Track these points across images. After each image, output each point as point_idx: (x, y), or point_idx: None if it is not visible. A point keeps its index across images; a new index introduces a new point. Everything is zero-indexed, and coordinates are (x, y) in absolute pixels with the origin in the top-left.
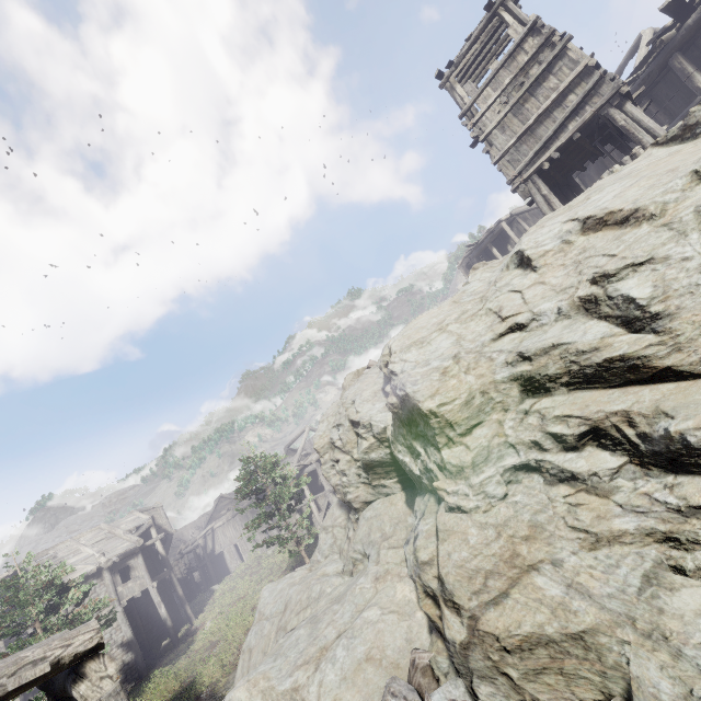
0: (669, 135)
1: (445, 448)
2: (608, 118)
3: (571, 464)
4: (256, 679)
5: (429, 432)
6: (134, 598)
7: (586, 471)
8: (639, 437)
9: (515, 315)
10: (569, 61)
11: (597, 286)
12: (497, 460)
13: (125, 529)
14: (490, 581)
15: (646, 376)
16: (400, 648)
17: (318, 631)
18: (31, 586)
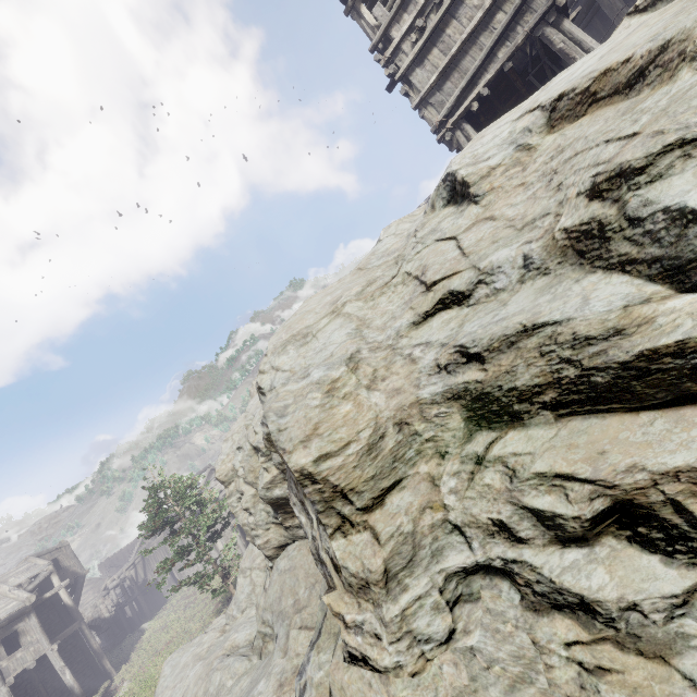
0: None
1: (337, 536)
2: (542, 45)
3: (578, 580)
4: None
5: None
6: (26, 670)
7: (614, 601)
8: None
9: (448, 278)
10: None
11: (603, 201)
12: (432, 560)
13: (14, 584)
14: None
15: None
16: None
17: None
18: None
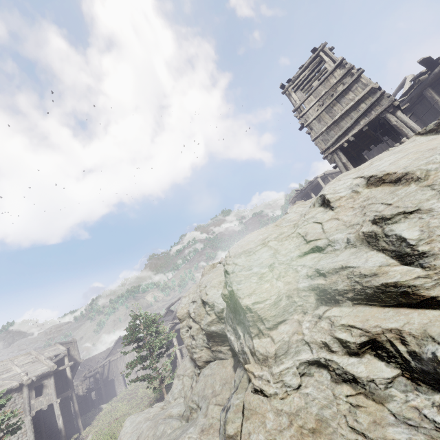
0: (428, 128)
1: (256, 338)
2: (385, 120)
3: (353, 368)
4: None
5: (246, 322)
6: (41, 410)
7: (365, 377)
8: (409, 354)
9: (316, 240)
10: (361, 84)
11: (377, 225)
12: (295, 354)
13: (47, 356)
14: None
15: (415, 301)
16: None
17: None
18: None
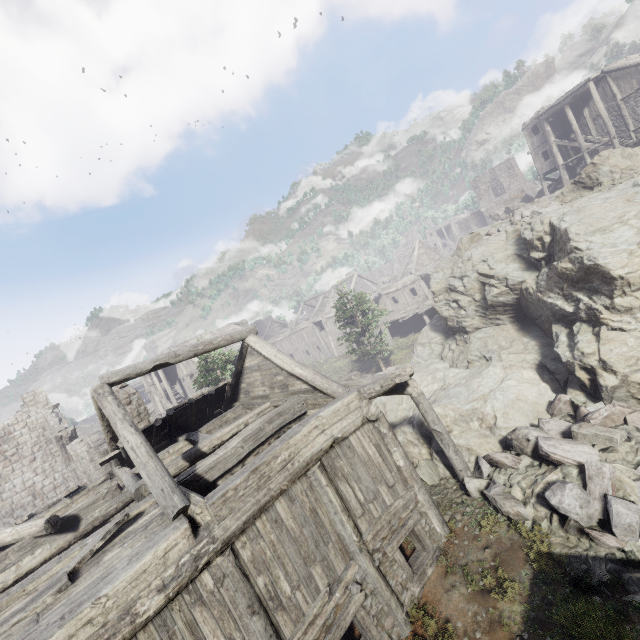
0: None
1: (618, 297)
2: None
3: None
4: (445, 405)
5: (605, 287)
6: None
7: None
8: None
9: None
10: None
11: None
12: None
13: None
14: (639, 361)
15: None
16: (536, 397)
17: (473, 389)
18: (219, 360)
